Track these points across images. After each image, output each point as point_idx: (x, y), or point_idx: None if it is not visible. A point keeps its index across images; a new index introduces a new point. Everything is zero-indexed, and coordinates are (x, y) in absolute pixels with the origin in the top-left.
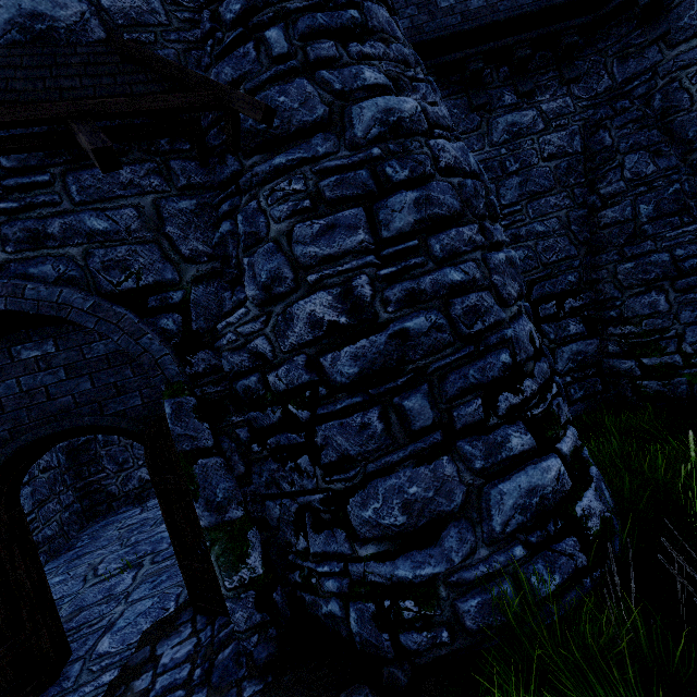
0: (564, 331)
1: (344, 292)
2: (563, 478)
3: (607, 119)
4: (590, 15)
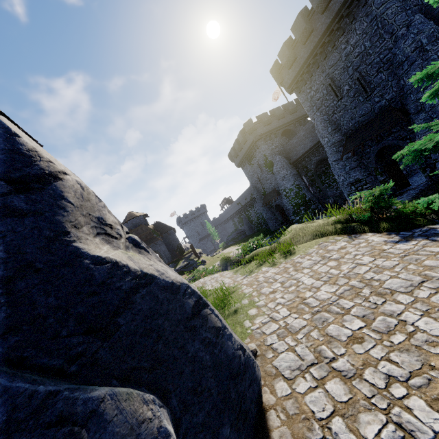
0: None
1: None
2: None
3: None
4: None
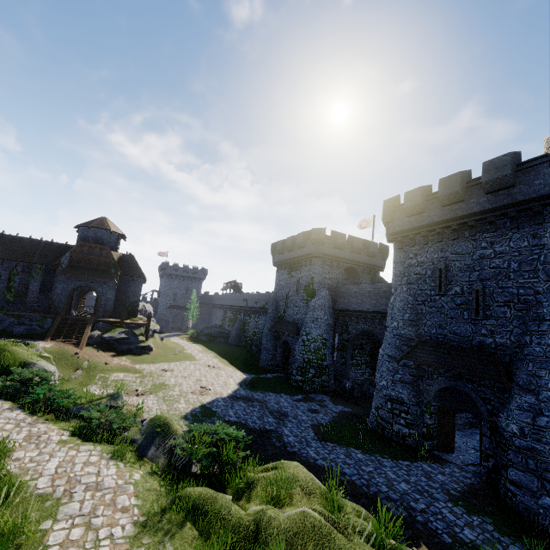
0: None
1: (520, 428)
2: None
3: None
4: None
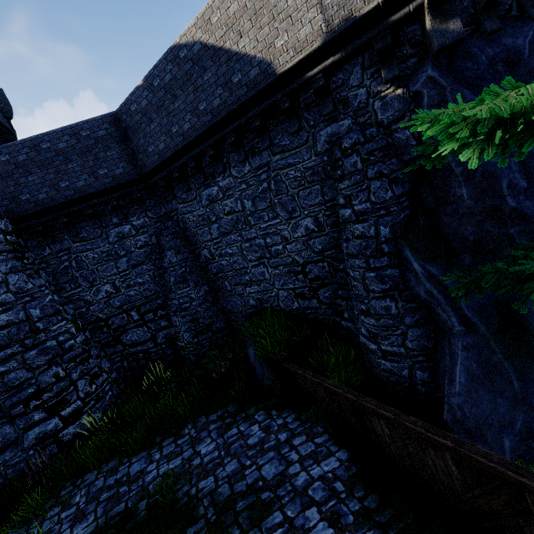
0: (159, 325)
1: None
2: (57, 425)
3: (163, 230)
4: (144, 184)
